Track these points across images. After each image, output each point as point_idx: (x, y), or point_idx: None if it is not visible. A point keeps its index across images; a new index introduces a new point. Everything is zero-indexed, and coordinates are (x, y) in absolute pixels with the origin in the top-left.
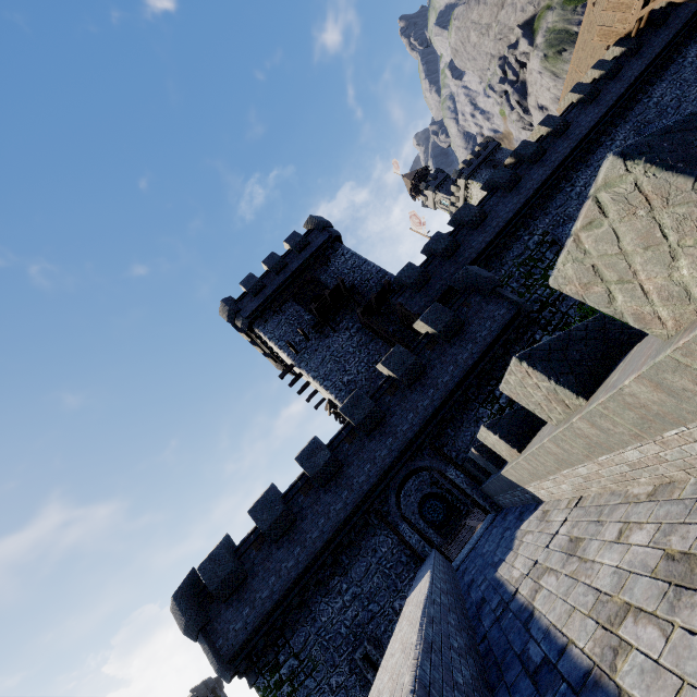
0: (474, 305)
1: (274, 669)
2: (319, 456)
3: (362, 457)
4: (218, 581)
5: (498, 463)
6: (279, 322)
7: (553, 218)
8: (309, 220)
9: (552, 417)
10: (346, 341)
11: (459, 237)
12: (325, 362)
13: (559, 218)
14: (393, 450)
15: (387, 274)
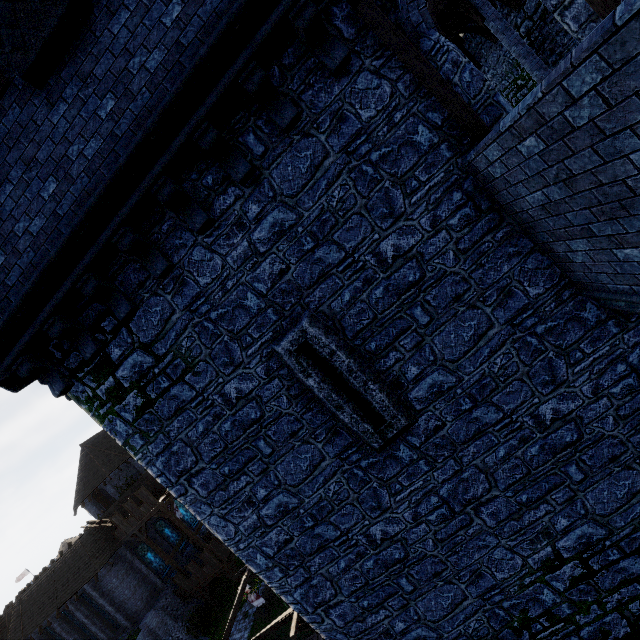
0: None
1: (103, 370)
2: None
3: None
4: None
5: None
6: None
7: None
8: None
9: None
10: None
11: None
12: None
13: None
14: None
15: None
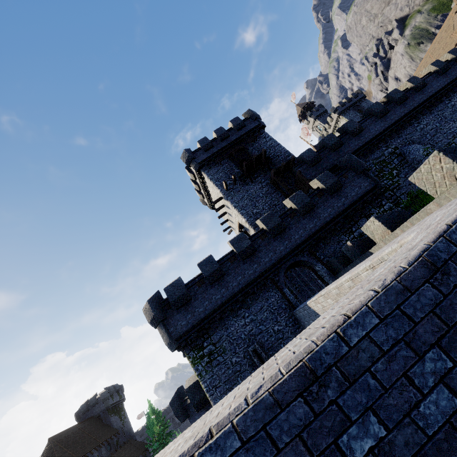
0: (349, 177)
1: (200, 349)
2: (244, 242)
3: (268, 248)
4: (175, 297)
5: (362, 251)
6: (218, 170)
7: (403, 140)
8: (247, 112)
9: (438, 191)
10: (259, 189)
11: (342, 140)
12: (243, 199)
13: (406, 141)
14: (287, 248)
15: (290, 155)
